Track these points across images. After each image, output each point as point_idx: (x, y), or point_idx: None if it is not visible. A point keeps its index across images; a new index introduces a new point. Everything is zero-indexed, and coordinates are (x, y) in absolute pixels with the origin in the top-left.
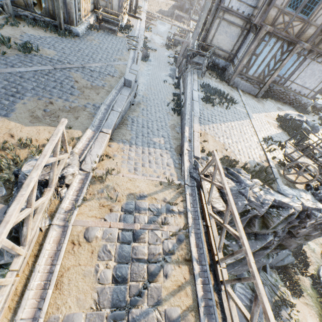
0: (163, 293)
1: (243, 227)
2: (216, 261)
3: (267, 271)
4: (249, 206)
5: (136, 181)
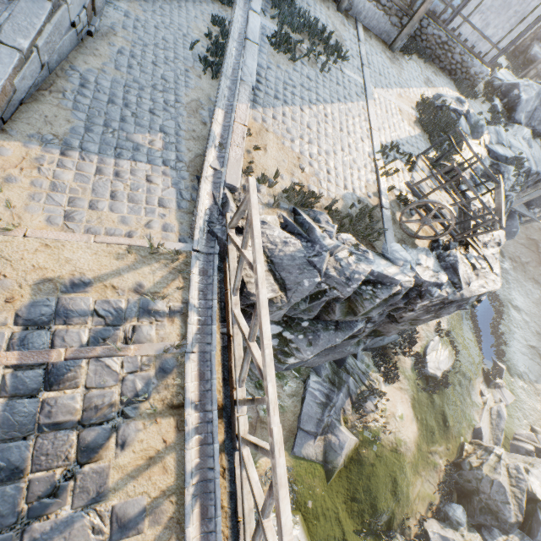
0: (113, 477)
1: (318, 313)
2: (234, 402)
3: (357, 357)
4: (325, 285)
5: (63, 248)
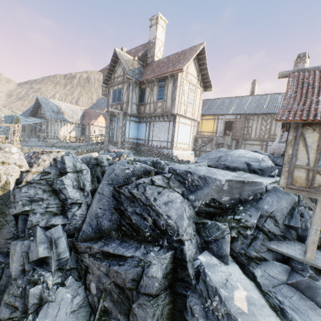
0: None
1: None
2: None
3: None
4: None
5: None
